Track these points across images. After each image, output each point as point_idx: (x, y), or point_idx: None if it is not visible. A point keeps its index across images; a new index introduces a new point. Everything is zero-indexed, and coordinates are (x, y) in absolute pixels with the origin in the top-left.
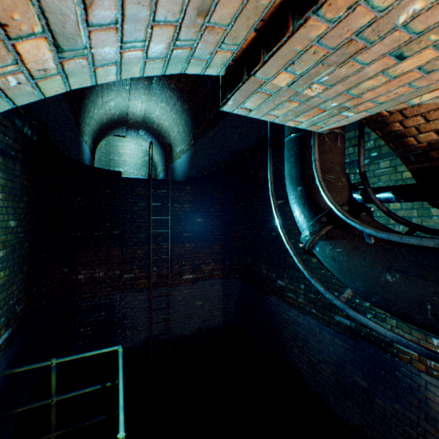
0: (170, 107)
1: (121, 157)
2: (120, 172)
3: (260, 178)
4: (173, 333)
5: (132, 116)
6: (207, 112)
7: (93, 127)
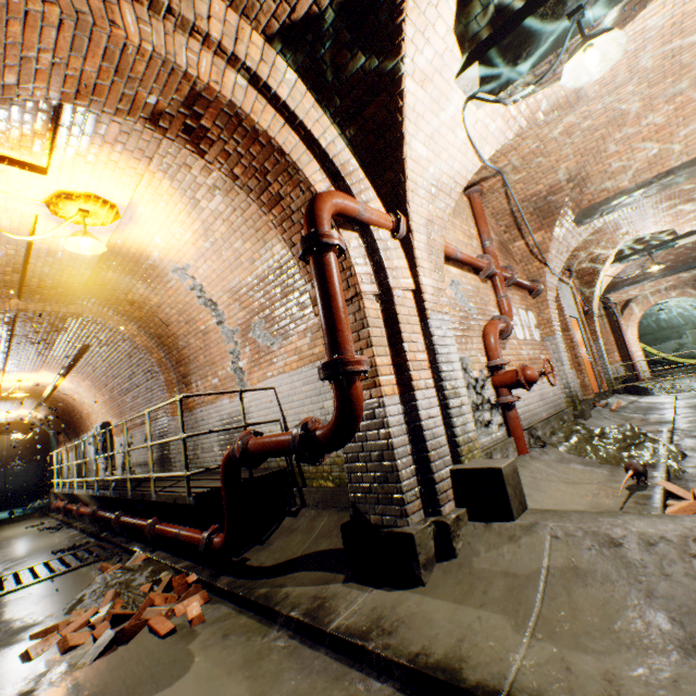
0: None
1: None
2: None
3: None
4: (10, 488)
5: None
6: None
7: None
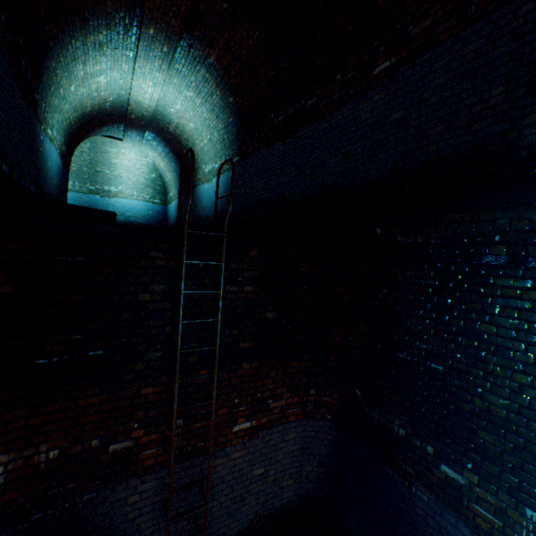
0: (201, 98)
1: (113, 170)
2: (111, 214)
3: (403, 245)
4: None
5: (136, 108)
6: (272, 110)
7: (67, 115)
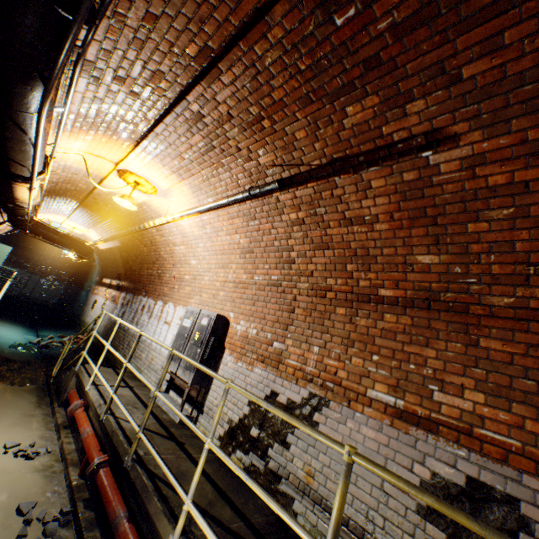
0: None
1: None
2: None
3: None
4: (34, 296)
5: None
6: None
7: None
